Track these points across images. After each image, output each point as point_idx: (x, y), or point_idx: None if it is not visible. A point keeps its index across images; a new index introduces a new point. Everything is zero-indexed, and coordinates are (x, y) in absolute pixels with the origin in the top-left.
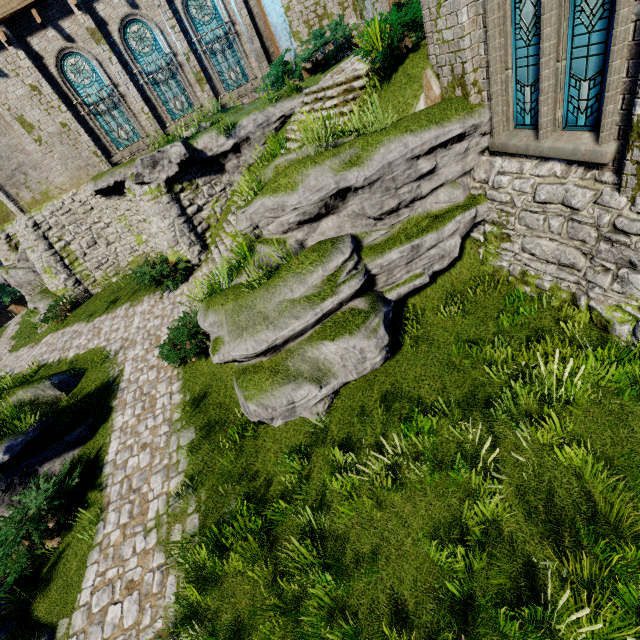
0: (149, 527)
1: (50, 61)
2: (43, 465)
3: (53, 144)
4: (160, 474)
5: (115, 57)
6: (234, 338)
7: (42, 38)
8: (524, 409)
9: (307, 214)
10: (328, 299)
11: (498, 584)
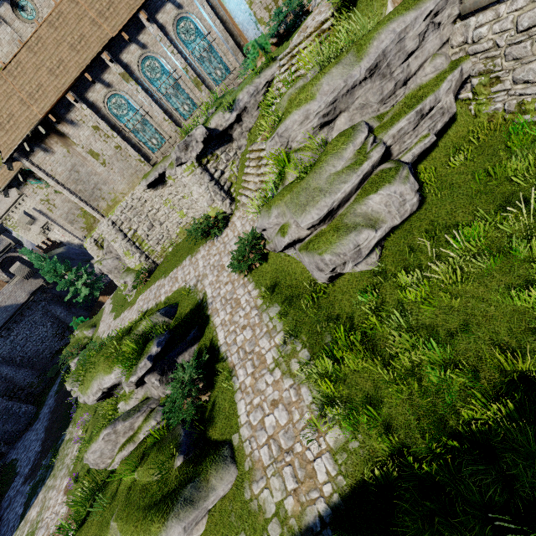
0: (271, 368)
1: (101, 106)
2: (178, 357)
3: (113, 163)
4: (264, 338)
5: (140, 87)
6: (299, 215)
7: (93, 92)
8: None
9: (326, 116)
10: (364, 163)
11: None
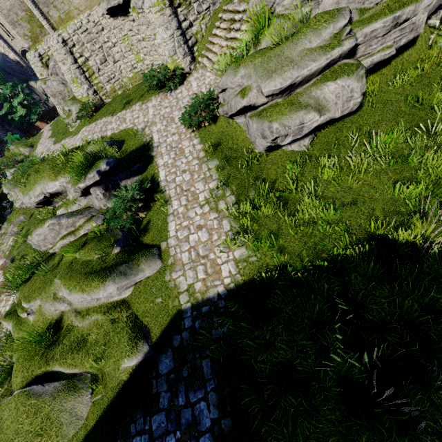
0: (202, 204)
1: None
2: (122, 181)
3: None
4: (200, 182)
5: None
6: (265, 80)
7: None
8: None
9: None
10: (336, 48)
11: (439, 204)
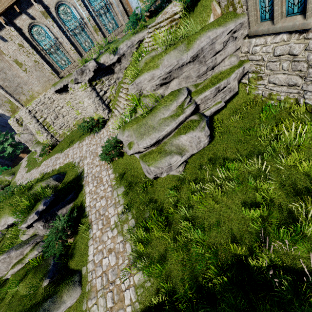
0: (112, 227)
1: (25, 30)
2: (58, 211)
3: (32, 71)
4: (112, 207)
5: (55, 24)
6: (139, 139)
7: (20, 19)
8: (278, 153)
9: (164, 79)
10: (181, 115)
11: (277, 223)
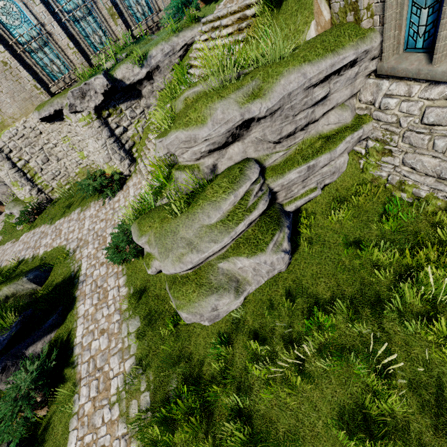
0: (112, 401)
1: None
2: (28, 348)
3: None
4: (116, 356)
5: None
6: (163, 258)
7: None
8: (409, 307)
9: (216, 144)
10: (241, 223)
11: None
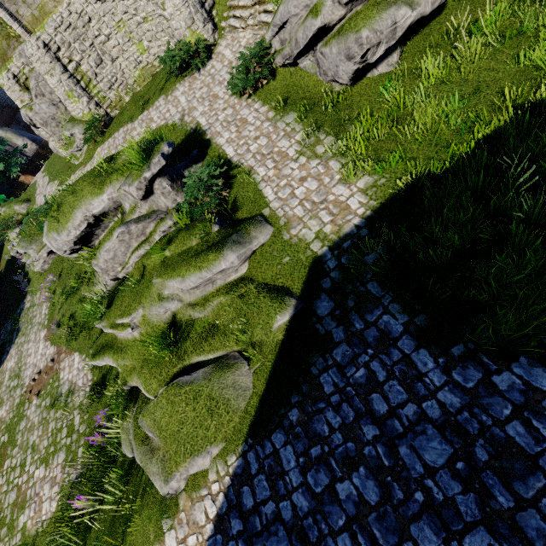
0: (295, 158)
1: None
2: (185, 171)
3: None
4: (283, 139)
5: None
6: None
7: None
8: None
9: None
10: None
11: None
